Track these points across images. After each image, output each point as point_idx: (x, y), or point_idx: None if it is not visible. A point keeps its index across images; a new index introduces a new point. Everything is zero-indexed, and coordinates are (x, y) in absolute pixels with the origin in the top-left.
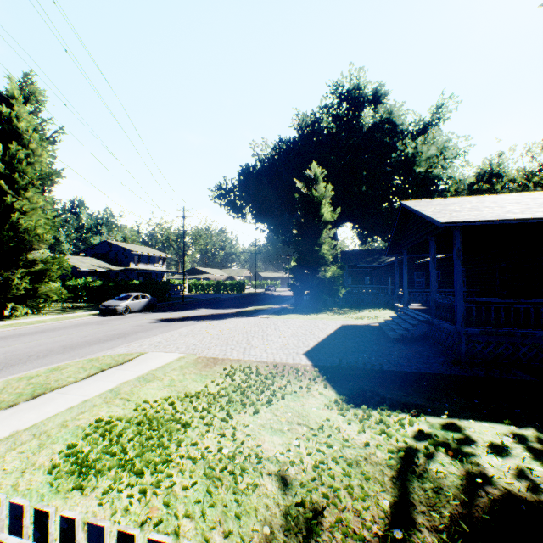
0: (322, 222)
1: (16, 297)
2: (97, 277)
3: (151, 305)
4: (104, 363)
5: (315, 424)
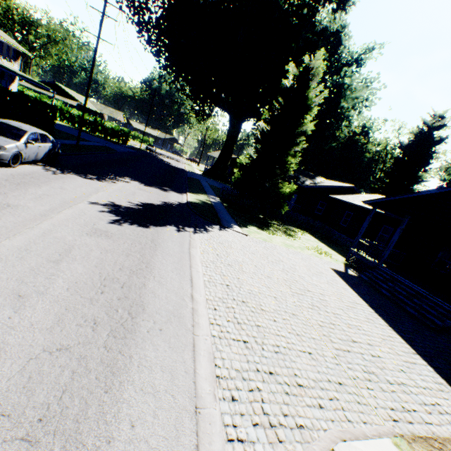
0: (301, 131)
1: None
2: None
3: (53, 155)
4: None
5: None
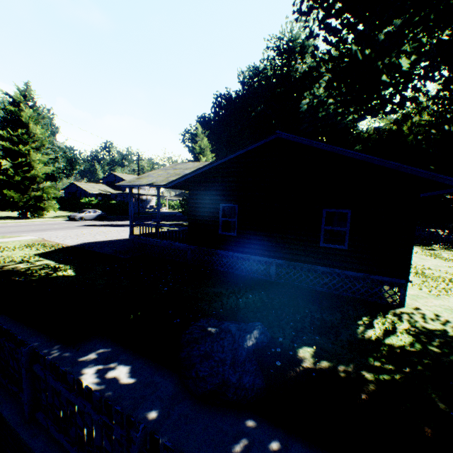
0: None
1: (32, 208)
2: (102, 197)
3: (101, 217)
4: (4, 237)
5: (12, 256)
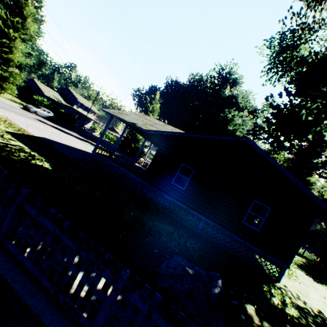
0: None
1: None
2: (53, 102)
3: (52, 119)
4: None
5: None
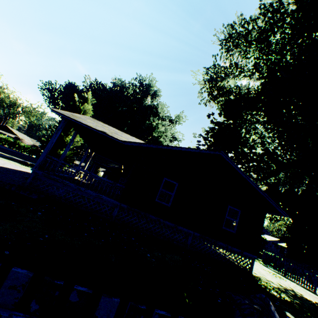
0: None
1: None
2: None
3: None
4: None
5: None
